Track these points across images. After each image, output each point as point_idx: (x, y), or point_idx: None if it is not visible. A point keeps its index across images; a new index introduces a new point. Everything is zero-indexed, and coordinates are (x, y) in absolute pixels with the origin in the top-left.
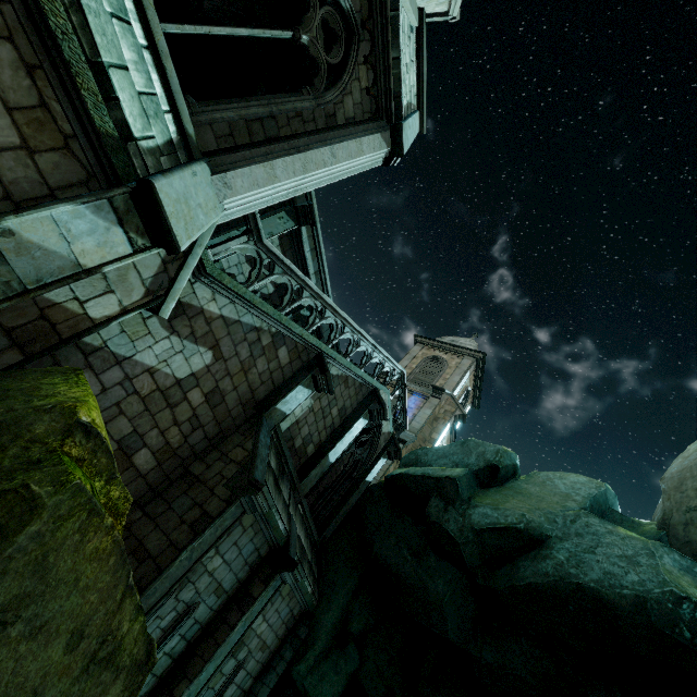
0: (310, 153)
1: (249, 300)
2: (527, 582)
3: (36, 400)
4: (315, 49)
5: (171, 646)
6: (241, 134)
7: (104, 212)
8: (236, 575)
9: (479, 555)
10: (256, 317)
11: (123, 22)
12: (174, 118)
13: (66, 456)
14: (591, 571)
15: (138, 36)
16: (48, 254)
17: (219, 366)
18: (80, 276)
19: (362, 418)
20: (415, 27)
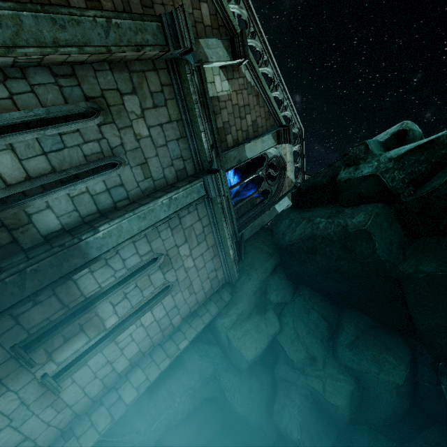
0: None
1: None
2: None
3: None
4: None
5: (95, 189)
6: None
7: None
8: (163, 170)
9: (402, 178)
10: None
11: None
12: None
13: None
14: None
15: None
16: None
17: None
18: None
19: (271, 136)
20: None
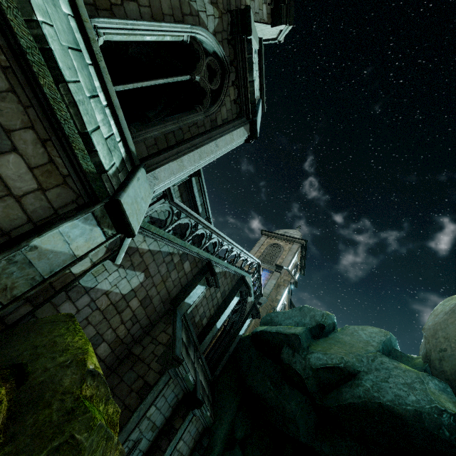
0: (203, 147)
1: (166, 237)
2: (348, 402)
3: (58, 356)
4: (203, 83)
5: None
6: (161, 142)
7: (89, 220)
8: (164, 415)
9: (317, 385)
10: (170, 246)
11: (95, 97)
12: (123, 143)
13: (86, 400)
14: (387, 394)
15: (102, 101)
16: (57, 254)
17: (148, 281)
18: (75, 262)
19: (235, 297)
20: (257, 49)
